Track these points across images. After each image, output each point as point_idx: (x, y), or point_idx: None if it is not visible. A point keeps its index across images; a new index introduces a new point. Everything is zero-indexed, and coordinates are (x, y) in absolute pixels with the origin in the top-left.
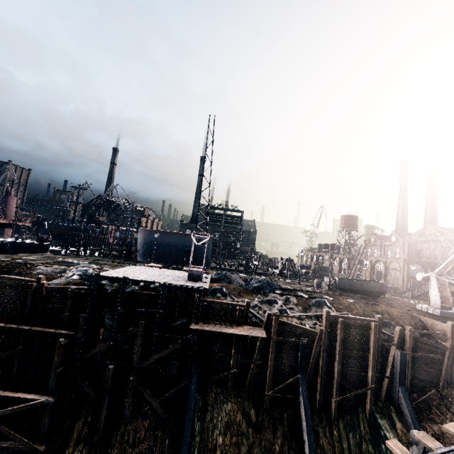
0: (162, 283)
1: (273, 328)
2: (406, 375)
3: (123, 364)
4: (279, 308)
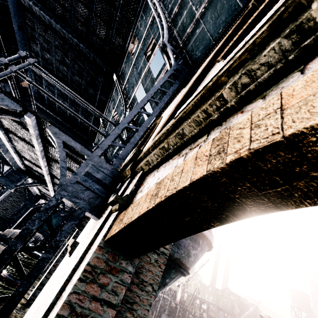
0: (180, 305)
1: None
2: None
3: None
4: None
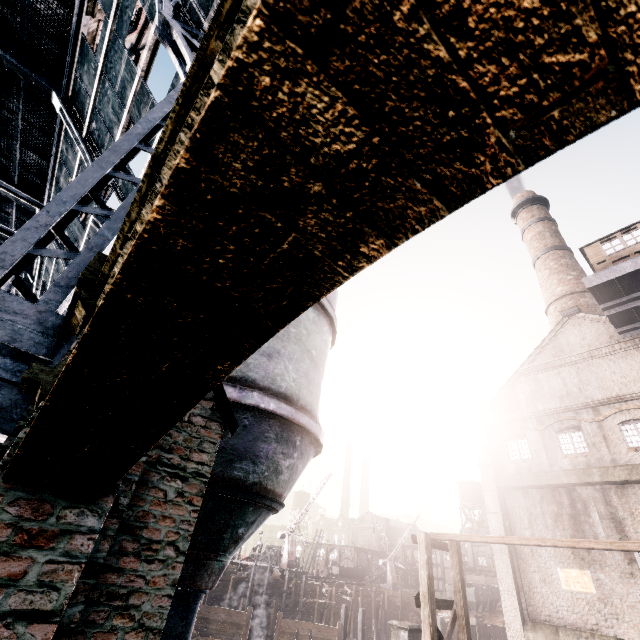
0: (289, 569)
1: (334, 599)
2: (387, 626)
3: (266, 635)
4: (327, 588)
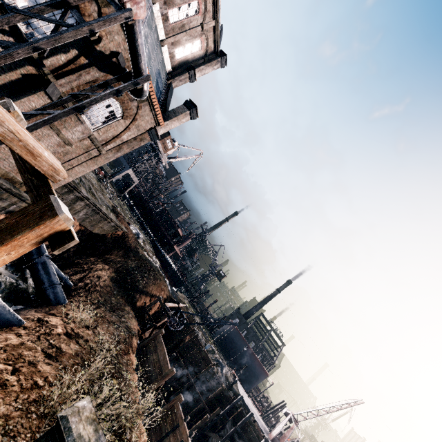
0: (266, 437)
1: None
2: None
3: None
4: None
